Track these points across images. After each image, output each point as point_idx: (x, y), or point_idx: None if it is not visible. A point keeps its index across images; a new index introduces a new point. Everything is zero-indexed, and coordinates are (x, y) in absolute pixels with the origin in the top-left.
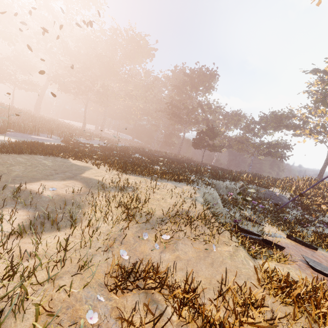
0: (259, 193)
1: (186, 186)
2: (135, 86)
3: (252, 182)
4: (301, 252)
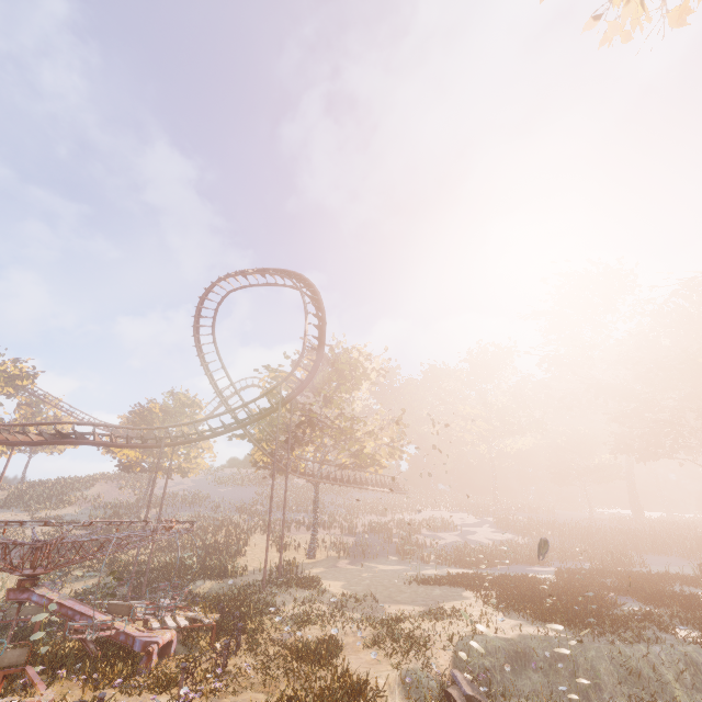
0: None
1: (534, 629)
2: None
3: None
4: None
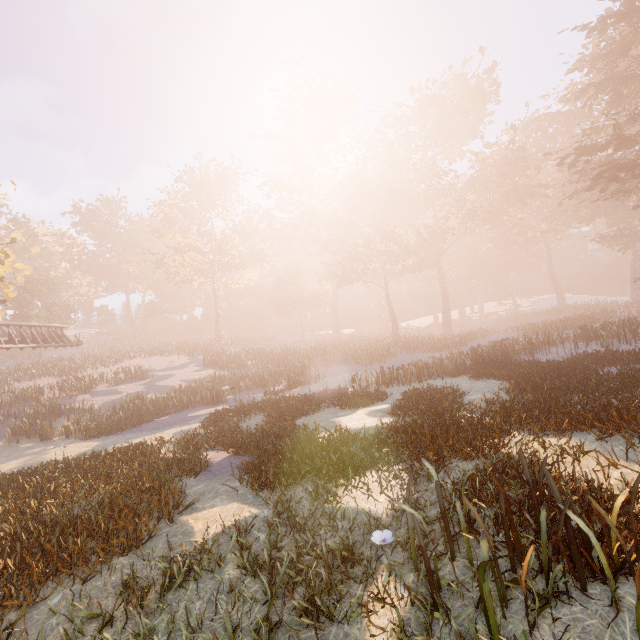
0: None
1: None
2: (471, 186)
3: None
4: None
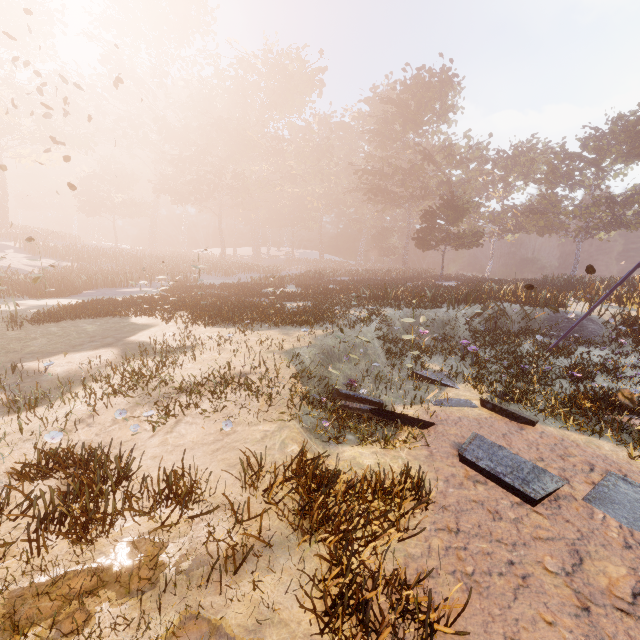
0: (531, 321)
1: (304, 332)
2: (297, 157)
3: (525, 299)
4: (478, 431)
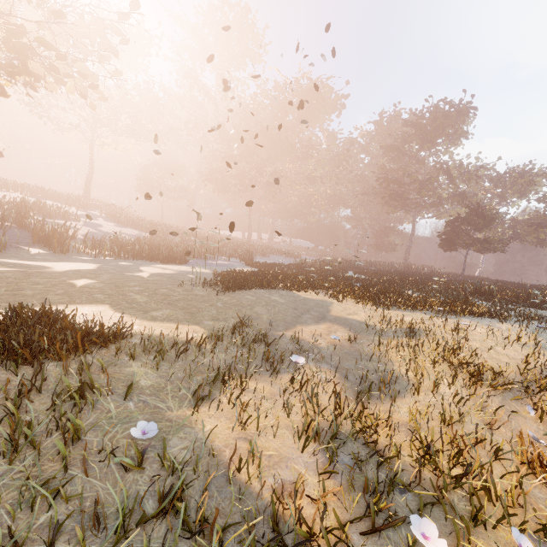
0: None
1: (500, 324)
2: (319, 163)
3: None
4: None
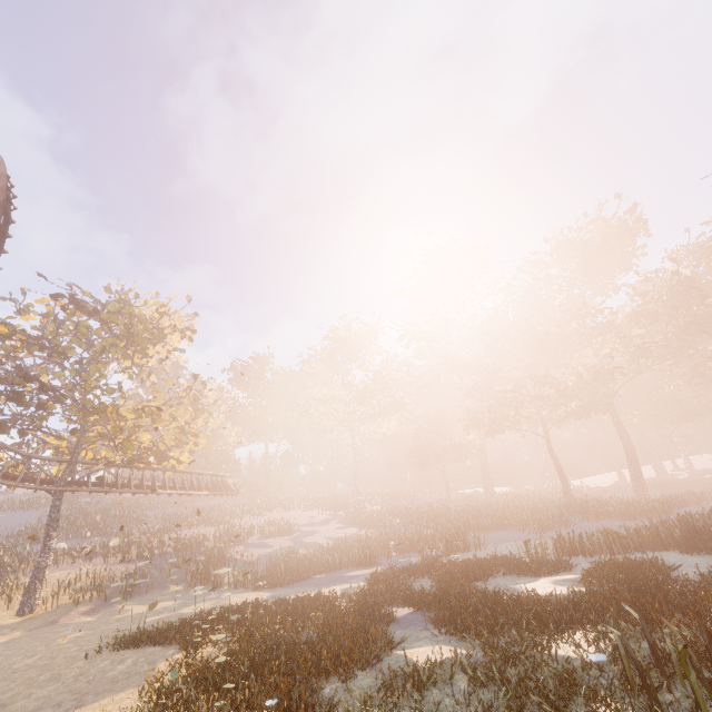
0: None
1: None
2: (634, 321)
3: None
4: None
